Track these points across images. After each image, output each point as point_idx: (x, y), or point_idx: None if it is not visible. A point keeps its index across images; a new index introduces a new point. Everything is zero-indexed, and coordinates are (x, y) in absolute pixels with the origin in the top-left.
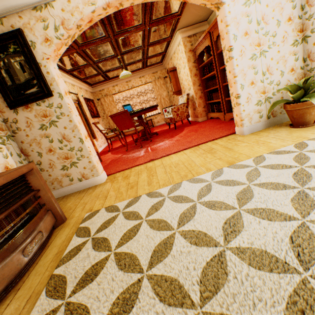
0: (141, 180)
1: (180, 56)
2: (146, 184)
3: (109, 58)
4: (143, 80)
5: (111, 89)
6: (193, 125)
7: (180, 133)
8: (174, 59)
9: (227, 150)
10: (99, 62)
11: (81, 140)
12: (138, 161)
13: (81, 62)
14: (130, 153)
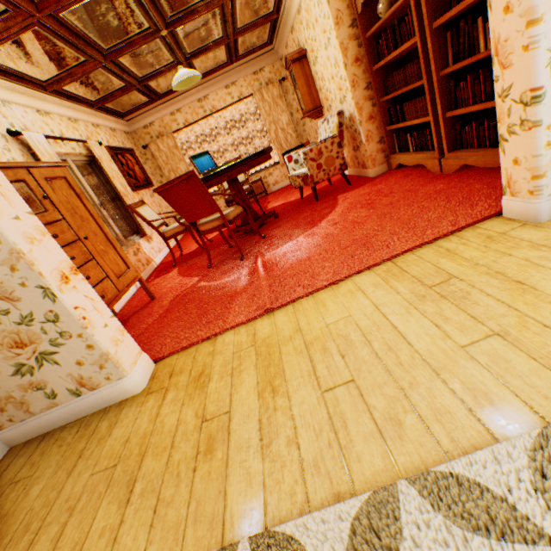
0: (239, 412)
1: (316, 14)
2: (256, 441)
3: (138, 40)
4: (235, 93)
5: (169, 120)
6: (356, 188)
7: (330, 213)
8: (301, 27)
9: (512, 289)
10: (117, 53)
11: (48, 290)
12: (233, 308)
13: (69, 57)
14: (217, 274)
